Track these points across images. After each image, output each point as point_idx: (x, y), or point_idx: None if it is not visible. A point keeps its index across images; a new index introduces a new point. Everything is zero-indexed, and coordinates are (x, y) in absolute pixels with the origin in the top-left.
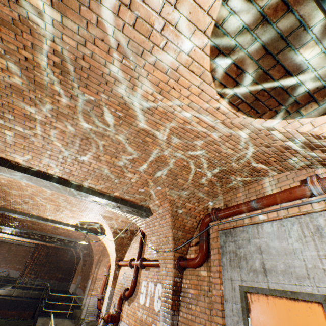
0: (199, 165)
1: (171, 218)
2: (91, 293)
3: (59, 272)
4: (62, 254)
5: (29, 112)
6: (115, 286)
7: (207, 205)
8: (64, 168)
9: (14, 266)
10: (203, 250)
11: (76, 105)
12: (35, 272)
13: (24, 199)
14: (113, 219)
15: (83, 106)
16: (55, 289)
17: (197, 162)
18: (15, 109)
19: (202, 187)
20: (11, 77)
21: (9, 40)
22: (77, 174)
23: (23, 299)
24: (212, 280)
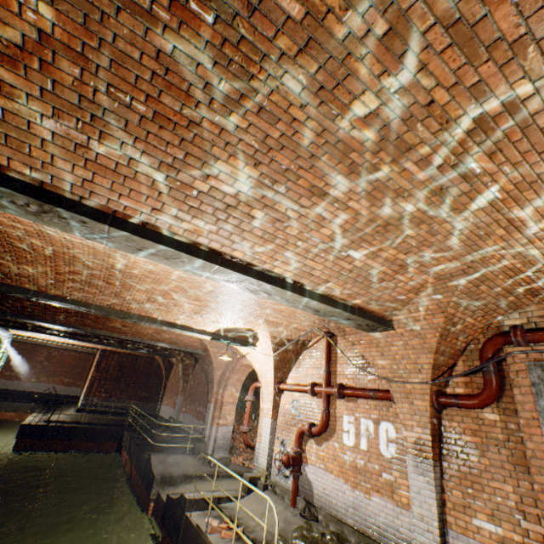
0: (540, 268)
1: (438, 339)
2: (218, 421)
3: (142, 390)
4: (142, 364)
5: (324, 183)
6: (276, 416)
7: (491, 320)
8: (304, 266)
9: (61, 380)
10: (494, 386)
11: (429, 179)
12: (107, 390)
13: (150, 296)
14: (281, 325)
15: (441, 181)
16: (139, 412)
17: (542, 264)
18: (302, 178)
19: (507, 296)
20: (356, 130)
21: (436, 71)
22: (317, 274)
23: (100, 427)
24: (522, 429)
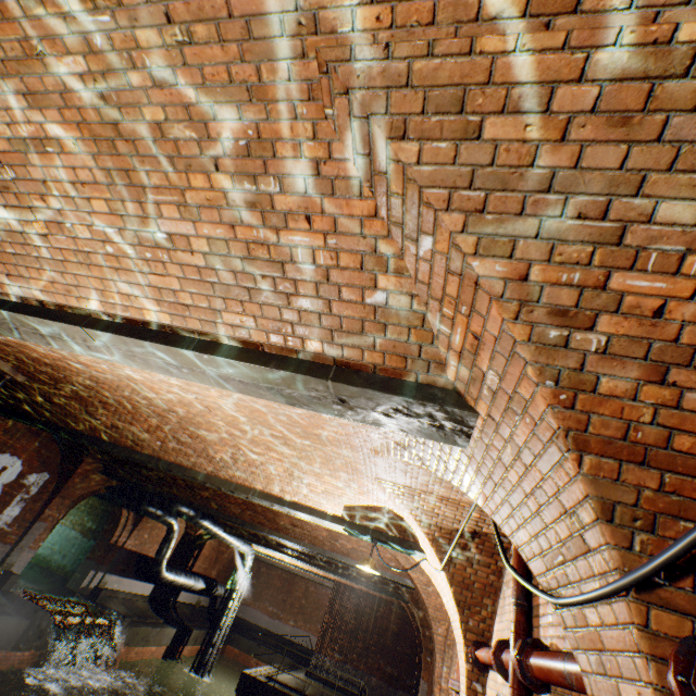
0: None
1: (548, 390)
2: None
3: (386, 661)
4: (384, 613)
5: (8, 127)
6: None
7: None
8: (160, 291)
9: (317, 628)
10: None
11: None
12: (340, 647)
13: (231, 451)
14: (418, 493)
15: None
16: None
17: None
18: None
19: (691, 97)
20: None
21: None
22: (191, 302)
23: None
24: None
